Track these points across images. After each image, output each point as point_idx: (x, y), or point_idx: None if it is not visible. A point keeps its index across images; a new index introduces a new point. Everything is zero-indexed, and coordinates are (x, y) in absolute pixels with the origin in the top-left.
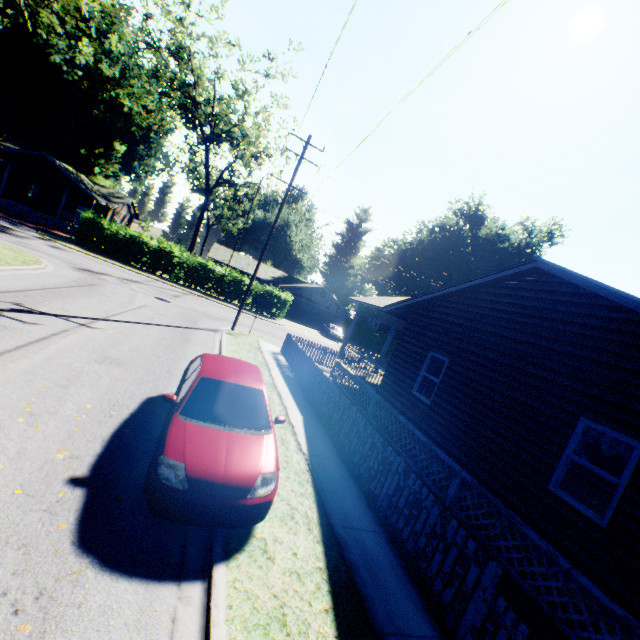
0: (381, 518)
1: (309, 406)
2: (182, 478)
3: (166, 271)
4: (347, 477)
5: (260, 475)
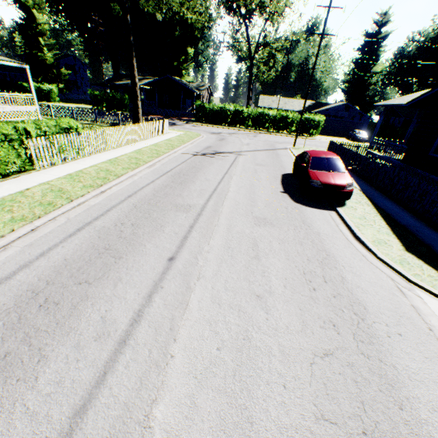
0: (404, 207)
1: (354, 174)
2: (319, 185)
3: (241, 124)
4: (383, 196)
5: (347, 183)
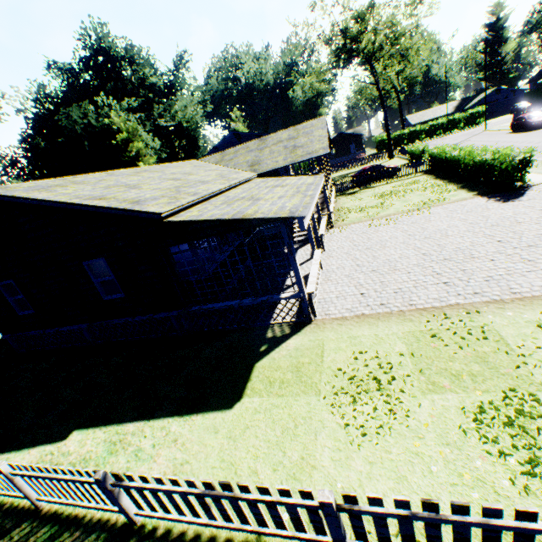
0: None
1: None
2: (536, 123)
3: (416, 140)
4: None
5: None
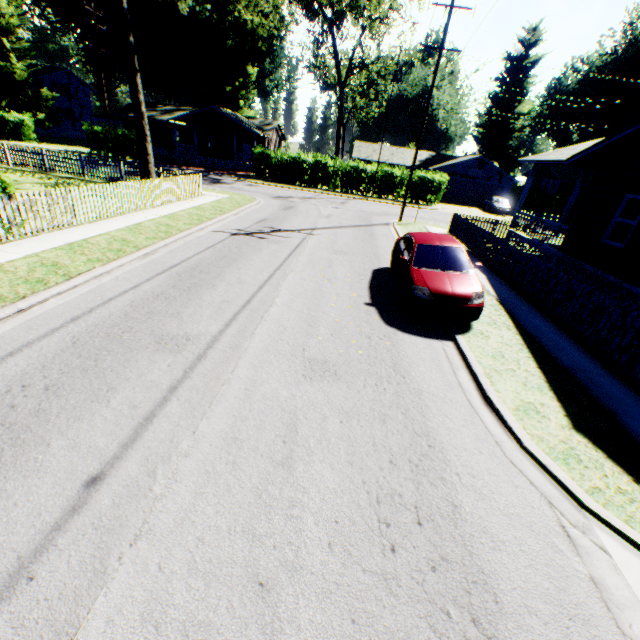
0: (566, 330)
1: (488, 269)
2: (428, 295)
3: (324, 183)
4: (532, 309)
5: (473, 293)
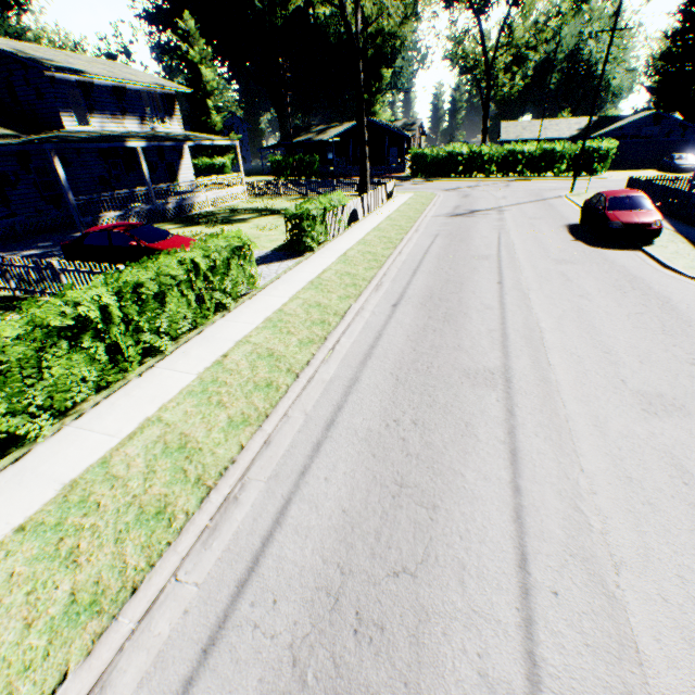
0: None
1: (666, 217)
2: (620, 226)
3: (479, 171)
4: None
5: (654, 221)
